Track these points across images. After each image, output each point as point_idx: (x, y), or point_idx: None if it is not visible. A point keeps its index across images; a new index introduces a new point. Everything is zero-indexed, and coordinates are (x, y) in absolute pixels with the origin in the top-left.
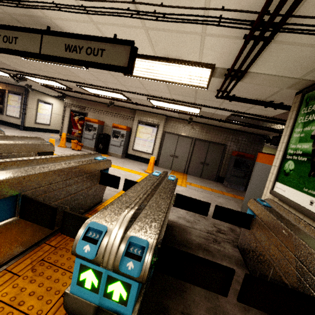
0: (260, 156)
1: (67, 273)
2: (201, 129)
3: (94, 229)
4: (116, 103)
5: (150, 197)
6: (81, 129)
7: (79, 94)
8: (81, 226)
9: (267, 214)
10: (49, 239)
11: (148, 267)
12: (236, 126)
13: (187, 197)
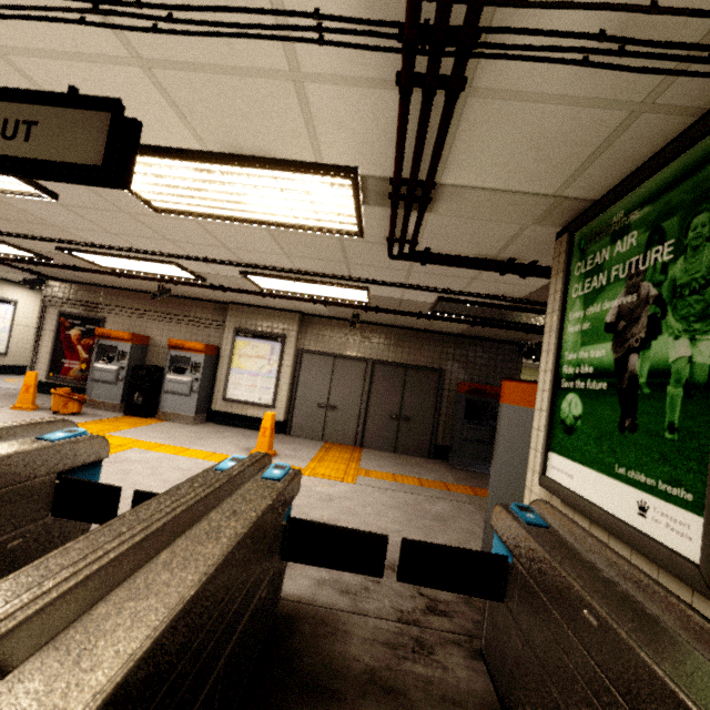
0: (508, 389)
1: None
2: (383, 338)
3: None
4: (177, 290)
5: (135, 565)
6: (88, 358)
7: (79, 272)
8: None
9: (537, 554)
10: None
11: None
12: (458, 327)
13: (322, 524)
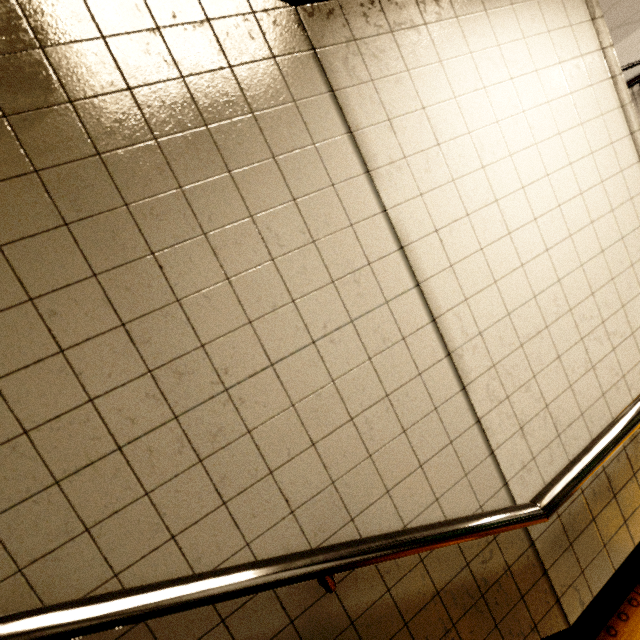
0: None
1: None
2: None
3: None
4: None
5: None
6: None
7: None
8: None
9: None
10: None
11: None
12: None
13: None
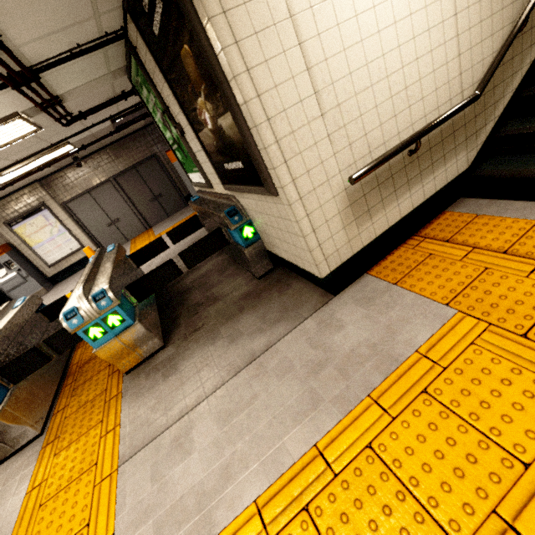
0: (170, 156)
1: (100, 373)
2: (105, 159)
3: (68, 313)
4: None
5: (95, 275)
6: None
7: None
8: (60, 320)
9: (196, 207)
10: (63, 386)
11: (113, 296)
12: (140, 123)
13: (139, 249)
